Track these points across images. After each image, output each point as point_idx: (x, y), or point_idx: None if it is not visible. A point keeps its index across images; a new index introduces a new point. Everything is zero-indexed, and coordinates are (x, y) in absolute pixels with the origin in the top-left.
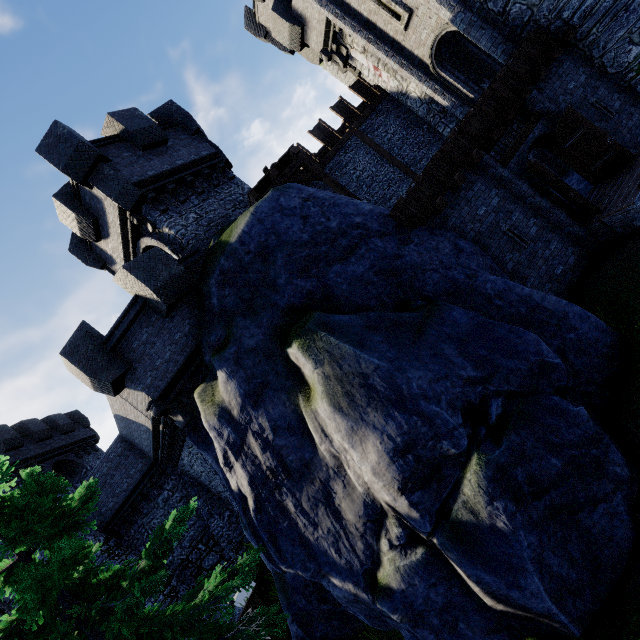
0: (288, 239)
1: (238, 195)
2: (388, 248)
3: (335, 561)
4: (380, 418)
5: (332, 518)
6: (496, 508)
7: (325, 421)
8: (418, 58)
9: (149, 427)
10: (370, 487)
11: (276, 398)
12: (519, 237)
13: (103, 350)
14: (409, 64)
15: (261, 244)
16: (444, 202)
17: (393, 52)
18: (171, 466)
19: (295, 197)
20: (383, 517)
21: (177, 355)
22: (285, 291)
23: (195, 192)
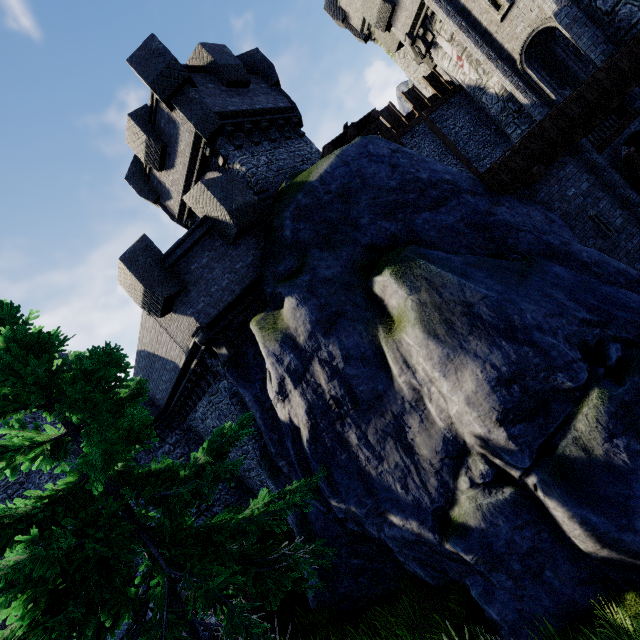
0: (374, 183)
1: (306, 152)
2: (480, 205)
3: (399, 497)
4: (483, 347)
5: (402, 453)
6: (616, 445)
7: (410, 351)
8: (507, 52)
9: (179, 364)
10: (454, 422)
11: (351, 328)
12: (604, 225)
13: (161, 266)
14: (496, 56)
15: (343, 185)
16: (540, 172)
17: (483, 42)
18: (178, 420)
19: (384, 147)
20: (464, 455)
21: (234, 285)
22: (368, 230)
23: (268, 138)
